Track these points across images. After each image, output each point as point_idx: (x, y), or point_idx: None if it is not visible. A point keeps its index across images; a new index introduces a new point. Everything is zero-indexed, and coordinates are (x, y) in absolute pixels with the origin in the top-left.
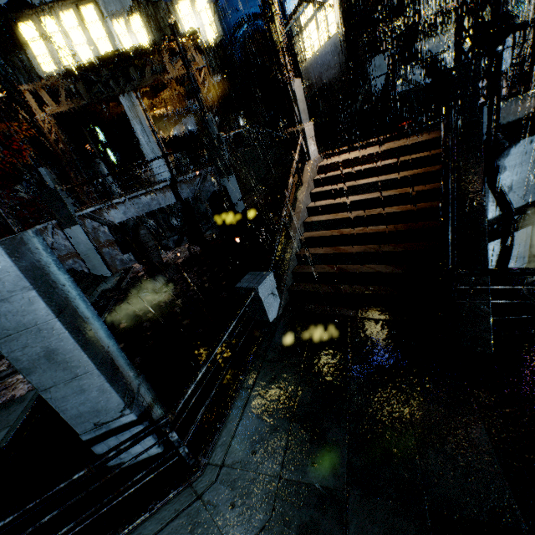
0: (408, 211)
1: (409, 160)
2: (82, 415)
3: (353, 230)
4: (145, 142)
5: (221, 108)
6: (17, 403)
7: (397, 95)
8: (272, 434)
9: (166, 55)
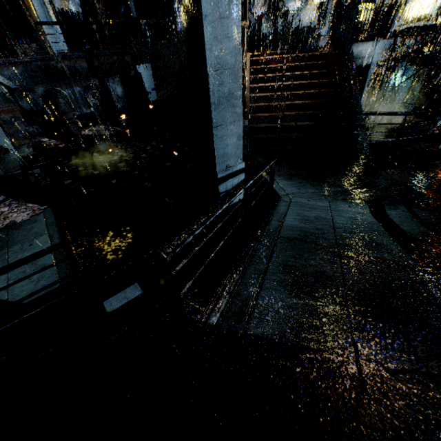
0: (318, 92)
1: (313, 64)
2: (224, 156)
3: (285, 103)
4: (39, 2)
5: None
6: (28, 224)
7: (277, 30)
8: (301, 184)
9: None
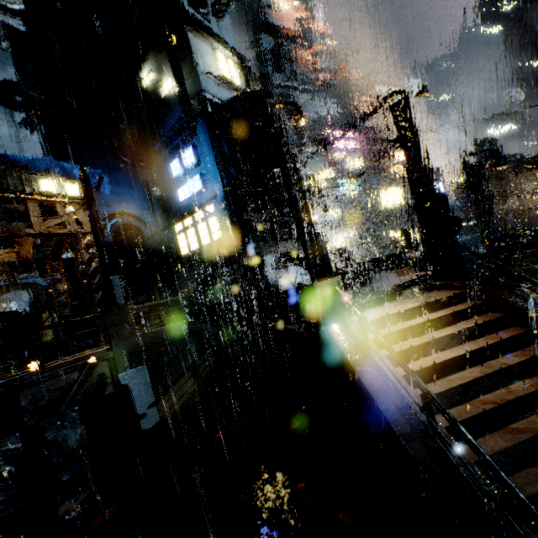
0: (536, 355)
1: (463, 310)
2: None
3: (498, 394)
4: None
5: (71, 288)
6: None
7: None
8: None
9: (35, 208)
